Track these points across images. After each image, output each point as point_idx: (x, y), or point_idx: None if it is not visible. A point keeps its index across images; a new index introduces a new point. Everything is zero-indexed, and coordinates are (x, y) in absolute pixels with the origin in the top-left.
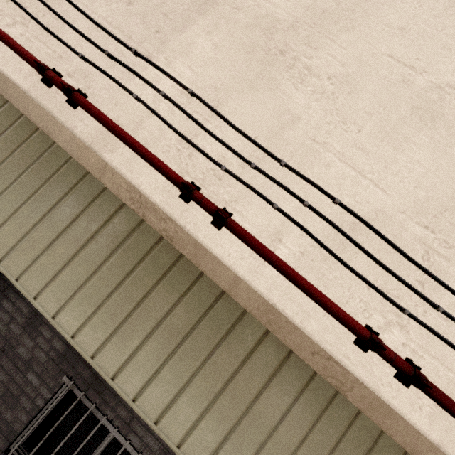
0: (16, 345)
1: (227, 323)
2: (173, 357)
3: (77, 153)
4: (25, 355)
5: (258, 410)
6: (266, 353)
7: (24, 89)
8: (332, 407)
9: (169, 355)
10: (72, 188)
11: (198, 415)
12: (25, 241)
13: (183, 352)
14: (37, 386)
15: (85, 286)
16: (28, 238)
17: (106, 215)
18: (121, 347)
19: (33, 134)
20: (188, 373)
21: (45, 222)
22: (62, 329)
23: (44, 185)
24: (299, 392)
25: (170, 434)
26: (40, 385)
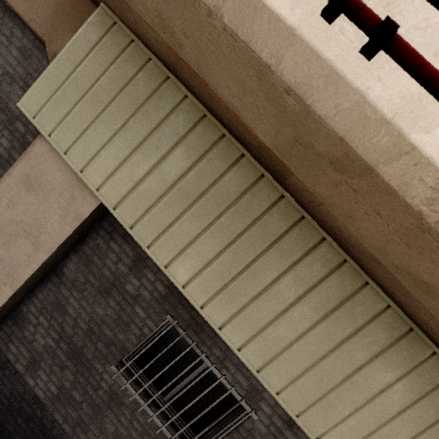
0: (124, 282)
1: (338, 298)
2: (278, 320)
3: (351, 126)
4: (132, 292)
5: (358, 380)
6: (375, 332)
7: (291, 24)
8: (437, 391)
9: (275, 317)
10: (181, 138)
11: (298, 373)
12: (137, 191)
13: (289, 317)
14: (143, 318)
15: (195, 243)
16: (139, 188)
17: (217, 172)
18: (228, 303)
19: (139, 71)
20: (291, 336)
21: (154, 174)
22: (173, 279)
23: (152, 133)
24: (404, 372)
25: (270, 382)
26: (146, 318)
